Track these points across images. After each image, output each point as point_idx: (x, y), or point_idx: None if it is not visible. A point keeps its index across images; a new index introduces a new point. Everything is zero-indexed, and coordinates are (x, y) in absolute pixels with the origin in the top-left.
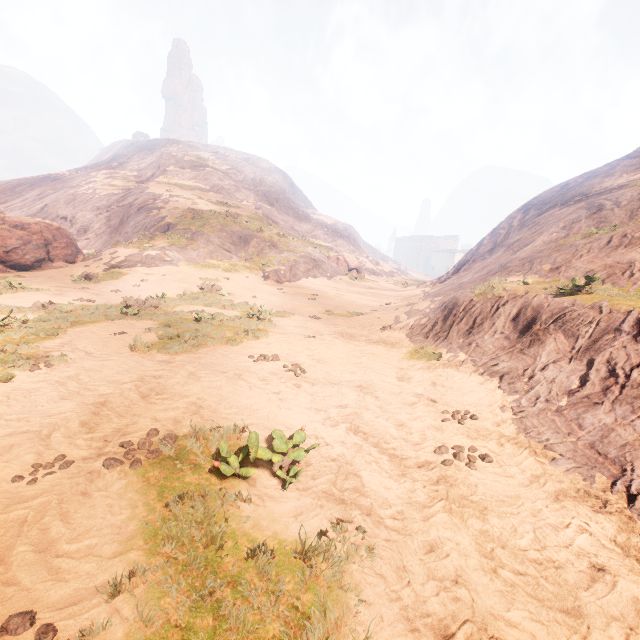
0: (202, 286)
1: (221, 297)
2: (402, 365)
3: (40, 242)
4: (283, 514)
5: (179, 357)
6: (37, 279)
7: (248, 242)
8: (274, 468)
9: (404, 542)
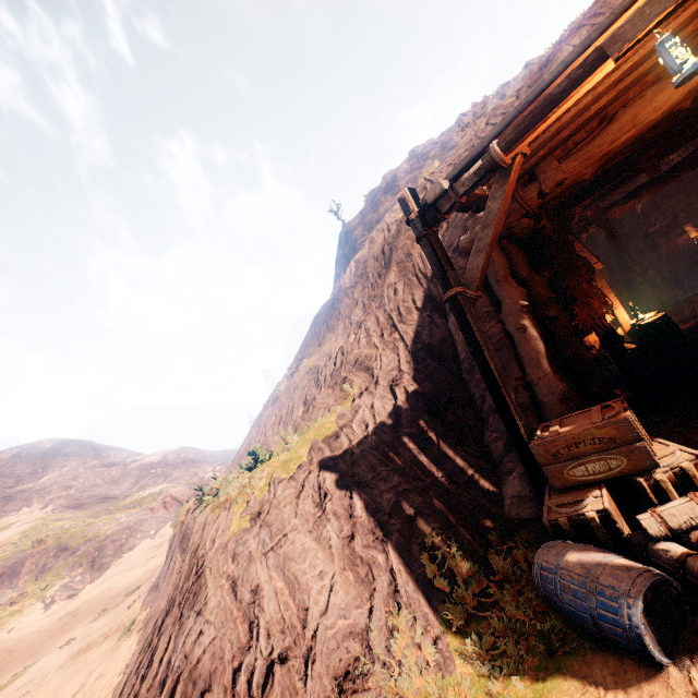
0: None
1: None
2: (97, 665)
3: None
4: None
5: None
6: None
7: (17, 572)
8: None
9: None
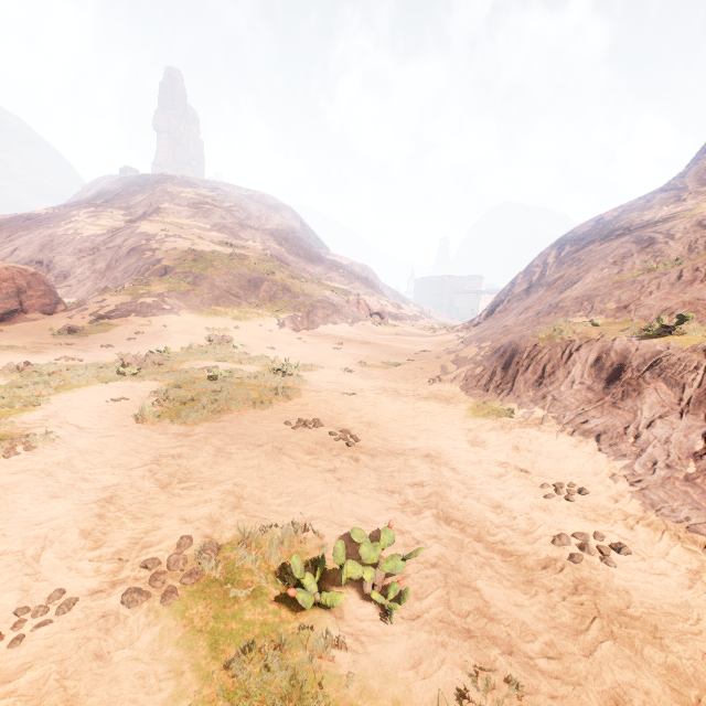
0: (210, 337)
1: (234, 349)
2: (468, 425)
3: (11, 290)
4: (396, 664)
5: (199, 428)
6: (7, 334)
7: (258, 286)
8: (366, 588)
9: (577, 698)
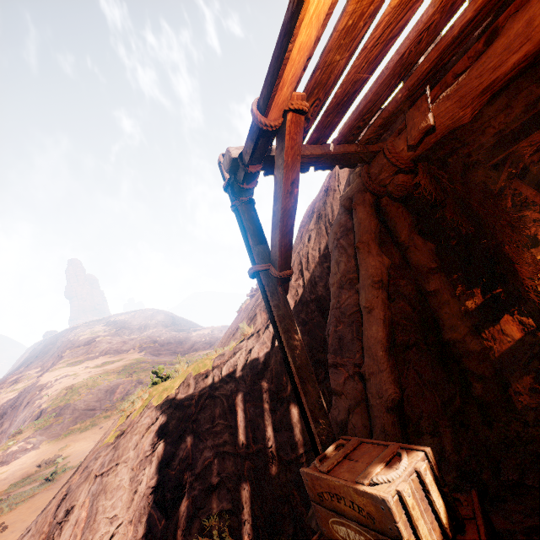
0: (41, 463)
1: (53, 466)
2: None
3: None
4: None
5: None
6: None
7: (114, 391)
8: None
9: None
